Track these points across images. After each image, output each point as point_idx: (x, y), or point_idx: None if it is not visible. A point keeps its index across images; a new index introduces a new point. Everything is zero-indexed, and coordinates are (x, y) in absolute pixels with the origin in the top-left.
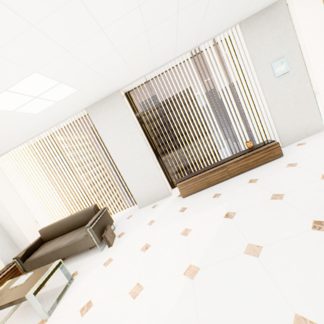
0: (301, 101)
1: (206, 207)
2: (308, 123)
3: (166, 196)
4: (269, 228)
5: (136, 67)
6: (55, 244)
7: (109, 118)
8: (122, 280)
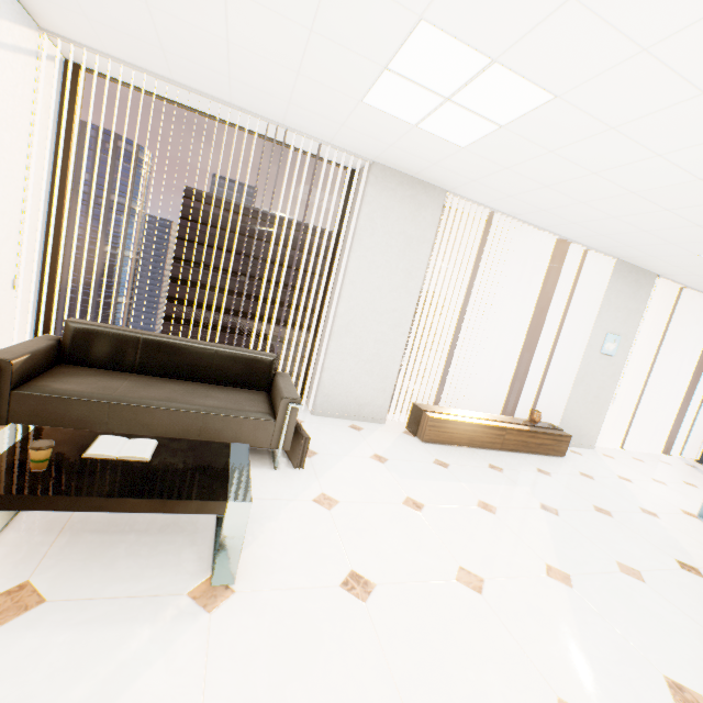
0: (599, 400)
1: (492, 479)
2: (588, 430)
3: (375, 420)
4: (628, 549)
5: (525, 198)
6: (142, 389)
7: (396, 218)
8: (413, 552)
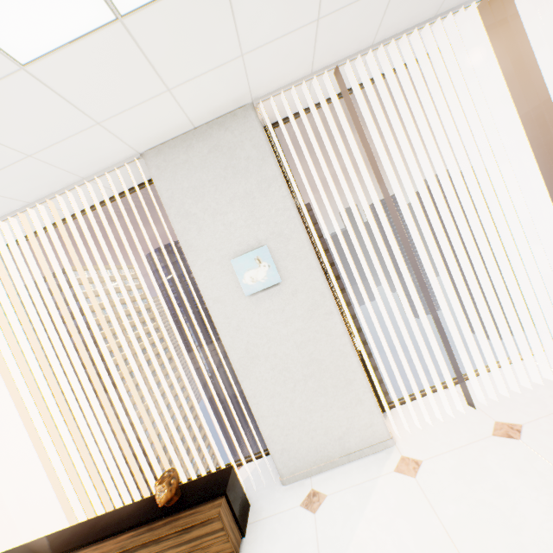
0: (323, 362)
1: None
2: (347, 422)
3: None
4: None
5: None
6: None
7: None
8: None
